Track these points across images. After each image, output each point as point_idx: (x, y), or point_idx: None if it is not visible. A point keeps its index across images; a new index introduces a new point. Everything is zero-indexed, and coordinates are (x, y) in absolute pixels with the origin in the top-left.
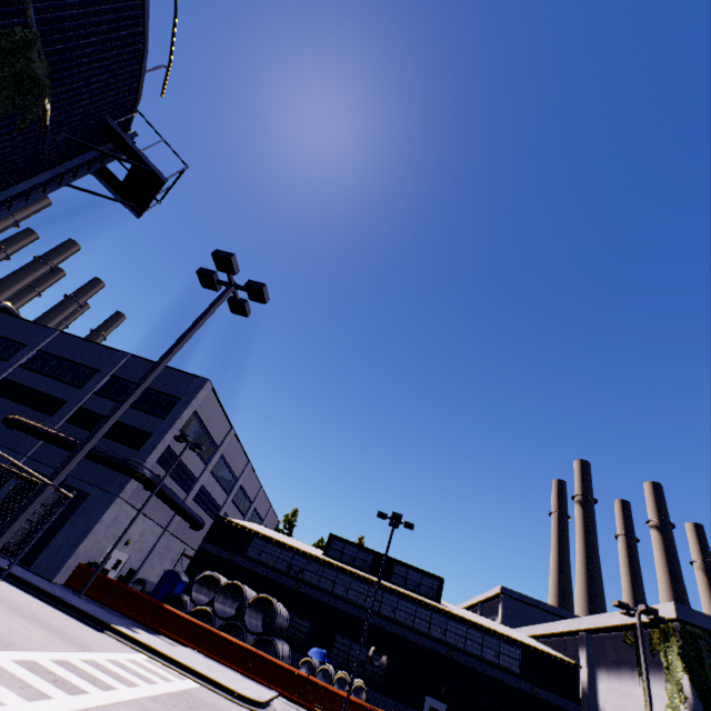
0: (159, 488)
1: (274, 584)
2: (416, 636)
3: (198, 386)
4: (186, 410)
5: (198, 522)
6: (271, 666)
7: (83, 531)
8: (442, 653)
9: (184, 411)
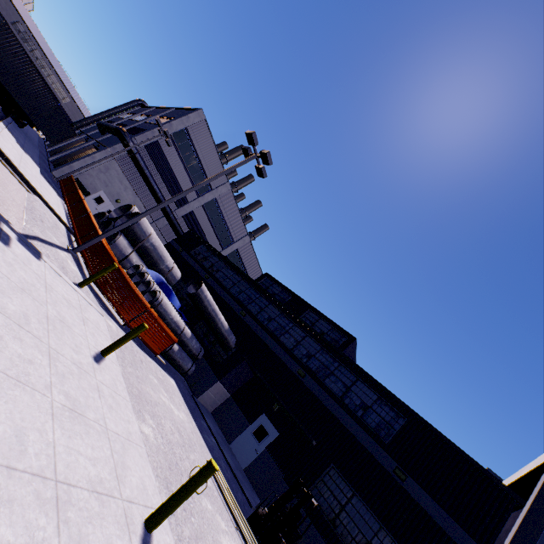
0: (136, 158)
1: (193, 272)
2: (275, 344)
3: (193, 111)
4: (176, 120)
5: (178, 232)
6: (88, 220)
7: (81, 158)
8: (293, 371)
9: (174, 121)
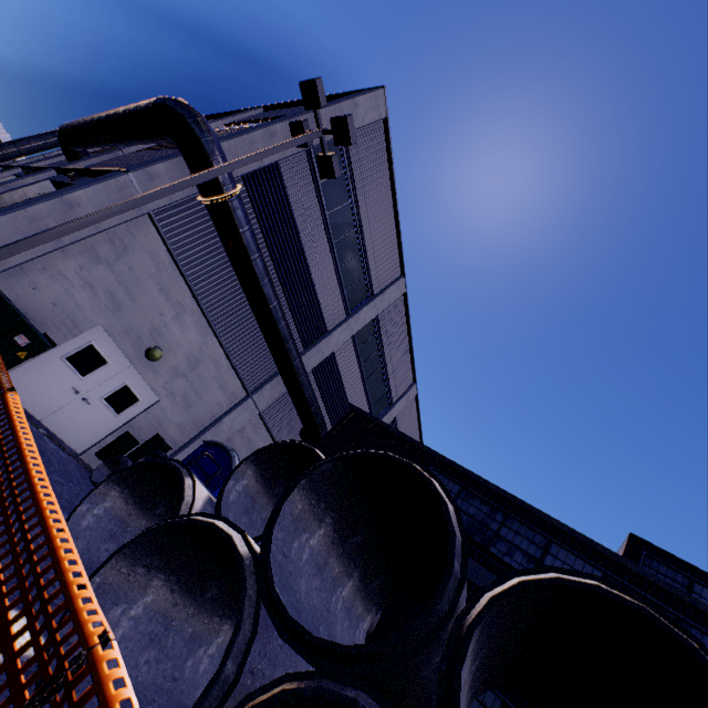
0: (230, 210)
1: None
2: None
3: (359, 93)
4: (327, 108)
5: (313, 414)
6: None
7: (12, 207)
8: None
9: (324, 108)
